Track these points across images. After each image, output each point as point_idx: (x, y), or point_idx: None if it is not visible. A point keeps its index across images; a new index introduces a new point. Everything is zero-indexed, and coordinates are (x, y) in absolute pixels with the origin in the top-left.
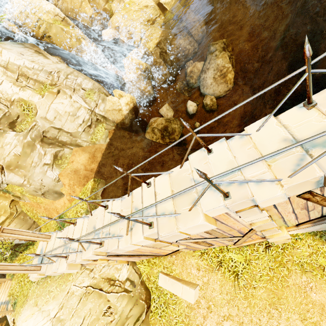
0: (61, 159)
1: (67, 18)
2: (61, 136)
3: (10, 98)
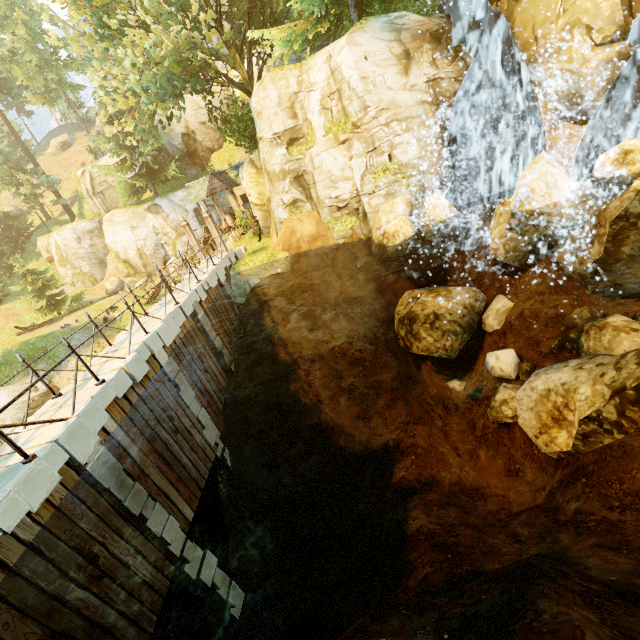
0: (297, 208)
1: None
2: (312, 189)
3: (307, 114)
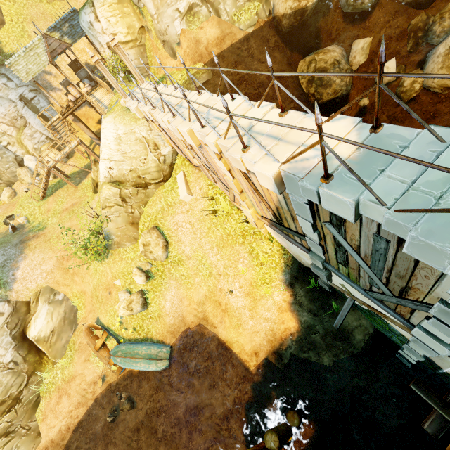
0: (194, 16)
1: None
2: None
3: None
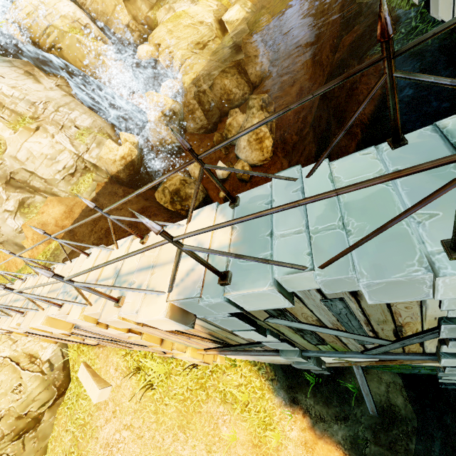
0: (29, 207)
1: (91, 25)
2: (33, 181)
3: None
